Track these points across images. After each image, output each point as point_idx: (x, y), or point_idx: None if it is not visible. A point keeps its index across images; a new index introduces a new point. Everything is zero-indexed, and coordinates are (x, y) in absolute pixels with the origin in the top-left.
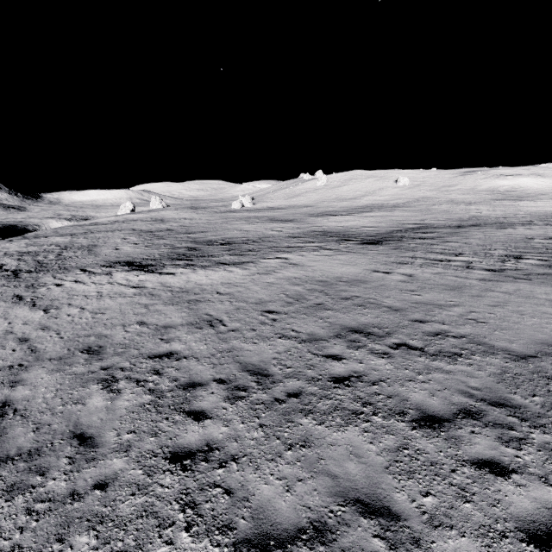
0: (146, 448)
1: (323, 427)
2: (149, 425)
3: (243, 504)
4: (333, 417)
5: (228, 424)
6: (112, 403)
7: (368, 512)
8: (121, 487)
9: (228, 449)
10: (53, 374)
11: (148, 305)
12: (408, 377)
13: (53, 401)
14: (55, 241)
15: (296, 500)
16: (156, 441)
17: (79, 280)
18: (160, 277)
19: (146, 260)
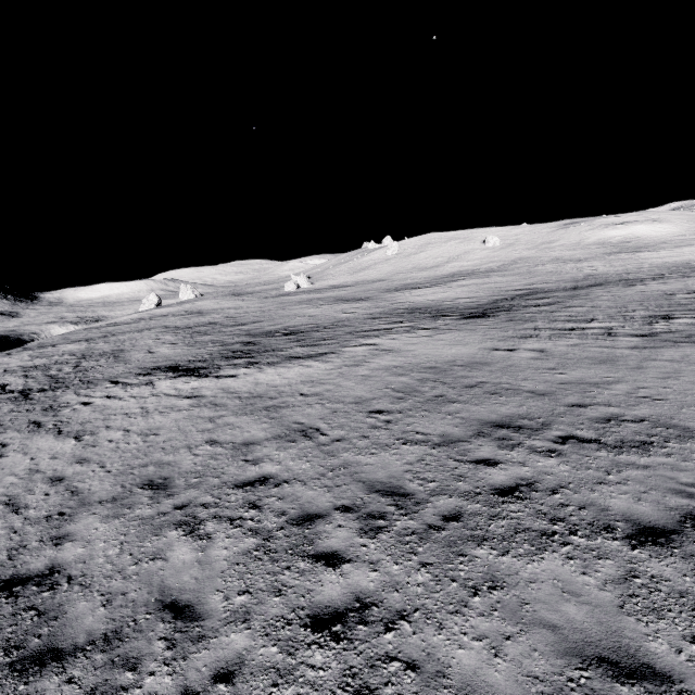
0: (272, 614)
1: (509, 558)
2: (266, 580)
3: (440, 683)
4: (517, 543)
5: (377, 567)
6: (204, 553)
7: (624, 675)
8: (253, 676)
9: (389, 603)
10: (110, 522)
11: (214, 418)
12: (595, 479)
13: (121, 559)
14: (68, 350)
15: (513, 668)
16: (283, 601)
17: (113, 395)
18: (219, 381)
19: (193, 362)
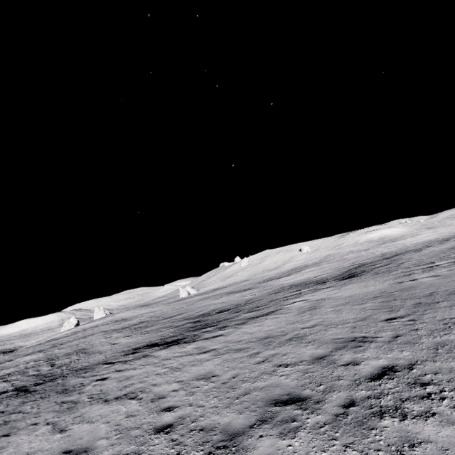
0: None
1: None
2: None
3: None
4: None
5: None
6: None
7: None
8: None
9: None
10: (295, 436)
11: (254, 355)
12: None
13: None
14: (29, 359)
15: None
16: None
17: (122, 369)
18: (212, 340)
19: (165, 338)
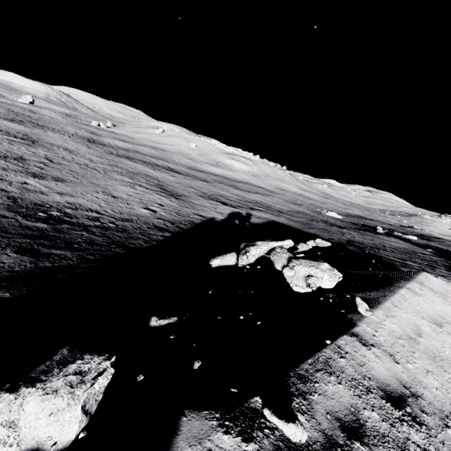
0: None
1: None
2: None
3: None
4: None
5: None
6: None
7: None
8: None
9: None
10: None
11: None
12: (16, 134)
13: None
14: None
15: None
16: None
17: None
18: None
19: None
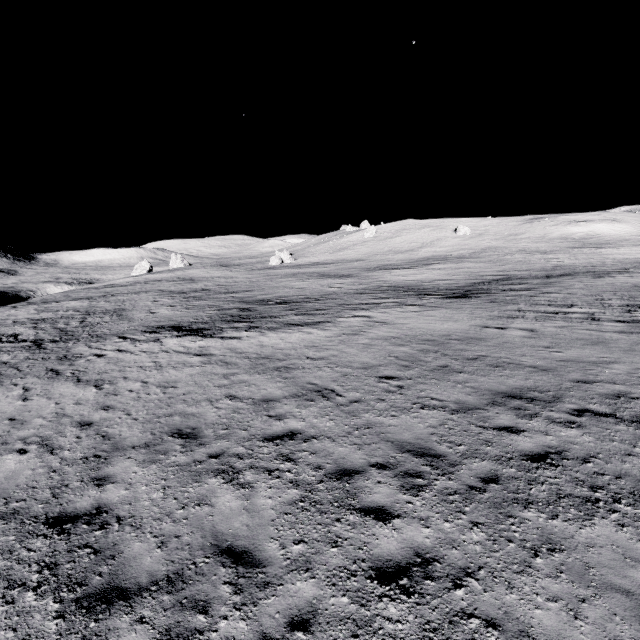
0: (333, 564)
1: (559, 522)
2: (319, 531)
3: None
4: (564, 508)
5: (428, 524)
6: (249, 502)
7: None
8: (330, 625)
9: (450, 560)
10: (147, 467)
11: (228, 375)
12: (622, 450)
13: (166, 503)
14: (71, 306)
15: (598, 632)
16: (341, 552)
17: (123, 349)
18: (224, 342)
19: (195, 323)
